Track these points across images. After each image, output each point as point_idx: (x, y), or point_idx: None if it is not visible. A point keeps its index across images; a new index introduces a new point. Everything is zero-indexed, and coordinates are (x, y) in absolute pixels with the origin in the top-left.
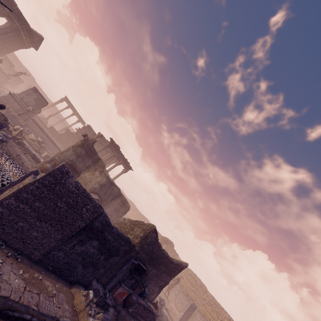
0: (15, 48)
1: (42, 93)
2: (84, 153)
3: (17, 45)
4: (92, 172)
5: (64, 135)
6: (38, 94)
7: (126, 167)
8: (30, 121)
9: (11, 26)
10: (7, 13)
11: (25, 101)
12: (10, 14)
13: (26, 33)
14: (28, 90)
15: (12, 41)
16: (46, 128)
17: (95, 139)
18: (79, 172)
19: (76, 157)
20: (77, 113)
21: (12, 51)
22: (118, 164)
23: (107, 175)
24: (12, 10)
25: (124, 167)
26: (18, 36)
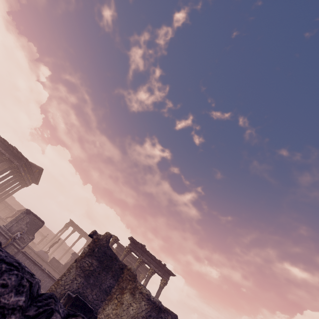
0: (16, 190)
1: (47, 230)
2: (96, 265)
3: (18, 185)
4: (116, 299)
5: (70, 263)
6: (31, 216)
7: (163, 275)
8: (18, 257)
9: (10, 166)
10: (7, 158)
11: (14, 231)
12: (10, 157)
13: (25, 169)
14: (19, 215)
15: (12, 182)
16: (46, 263)
17: (109, 233)
18: (93, 311)
19: (85, 278)
20: (85, 233)
21: (12, 194)
22: (151, 273)
23: (145, 293)
24: (13, 154)
25: (160, 275)
26: (18, 175)
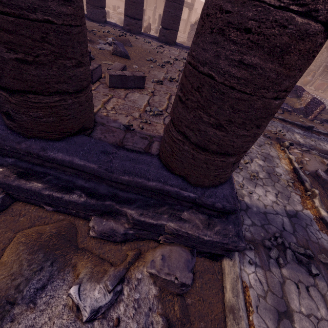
0: None
1: None
2: None
3: None
4: None
5: None
6: None
7: None
8: None
9: None
10: None
11: None
12: None
13: None
14: None
15: None
16: None
17: None
18: None
19: None
20: None
21: None
22: None
23: None
24: None
25: None
26: None
